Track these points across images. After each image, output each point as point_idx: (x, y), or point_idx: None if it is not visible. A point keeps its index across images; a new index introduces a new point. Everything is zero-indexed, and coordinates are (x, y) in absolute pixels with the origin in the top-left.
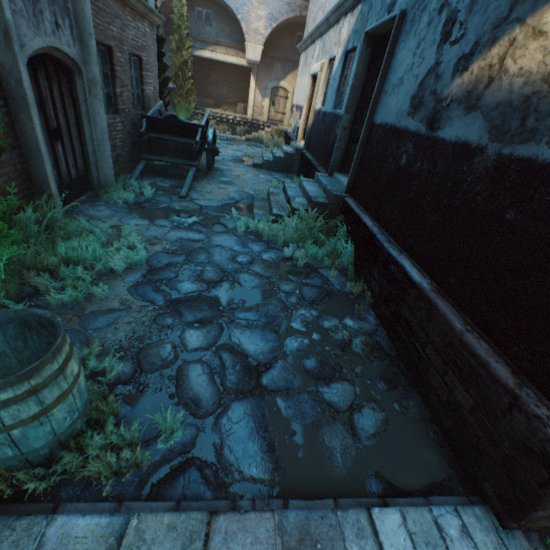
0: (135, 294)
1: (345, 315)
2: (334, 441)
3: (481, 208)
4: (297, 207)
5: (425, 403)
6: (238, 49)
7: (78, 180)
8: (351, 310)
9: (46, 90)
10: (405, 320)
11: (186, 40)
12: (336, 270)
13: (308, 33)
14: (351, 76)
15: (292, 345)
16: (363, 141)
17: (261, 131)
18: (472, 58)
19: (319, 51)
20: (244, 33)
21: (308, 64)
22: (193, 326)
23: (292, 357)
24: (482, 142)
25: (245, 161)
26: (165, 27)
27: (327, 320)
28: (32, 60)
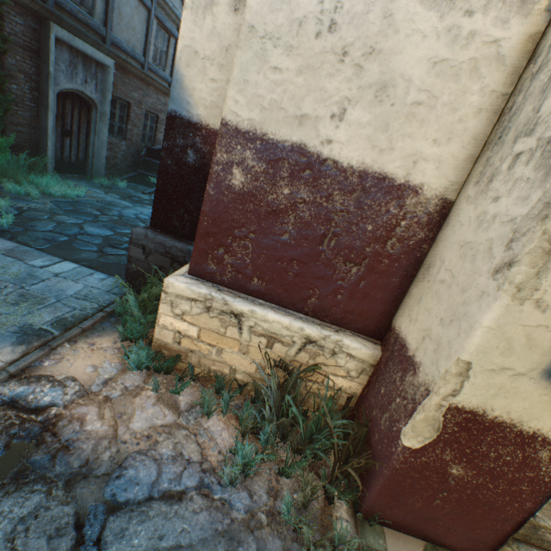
0: (54, 202)
1: None
2: (86, 255)
3: None
4: None
5: None
6: None
7: (76, 164)
8: None
9: (70, 110)
10: None
11: None
12: None
13: None
14: None
15: (116, 237)
16: None
17: None
18: None
19: None
20: None
21: None
22: (69, 217)
23: (109, 239)
24: None
25: None
26: None
27: None
28: (65, 94)
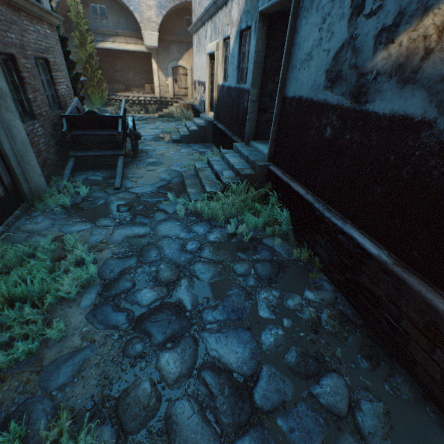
0: (95, 322)
1: (304, 288)
2: None
3: (441, 183)
4: (228, 182)
5: (411, 376)
6: (136, 37)
7: (8, 197)
8: (306, 280)
9: None
10: (367, 290)
11: (87, 35)
12: (277, 237)
13: (196, 16)
14: (251, 53)
15: (269, 341)
16: (278, 113)
17: (171, 107)
18: (397, 30)
19: (211, 32)
20: (139, 23)
21: (203, 44)
22: (166, 348)
23: (274, 357)
24: (428, 115)
25: (164, 137)
26: (64, 25)
27: (290, 298)
28: None
